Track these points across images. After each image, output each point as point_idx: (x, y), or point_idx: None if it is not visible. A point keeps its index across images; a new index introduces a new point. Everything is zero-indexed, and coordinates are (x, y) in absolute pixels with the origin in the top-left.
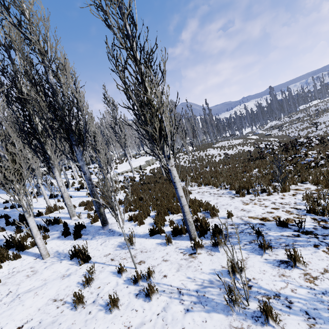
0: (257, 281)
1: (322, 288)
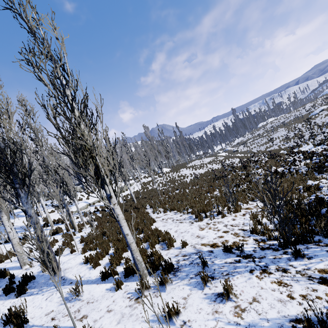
0: (191, 324)
1: (247, 322)
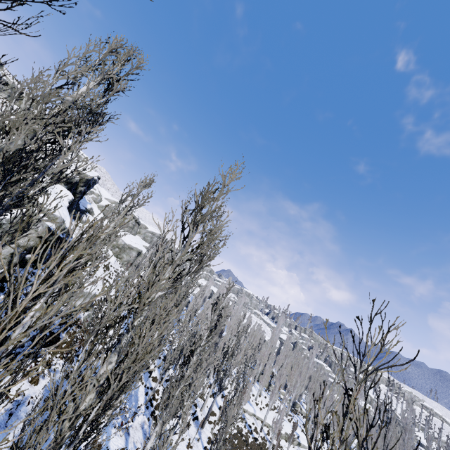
0: None
1: None
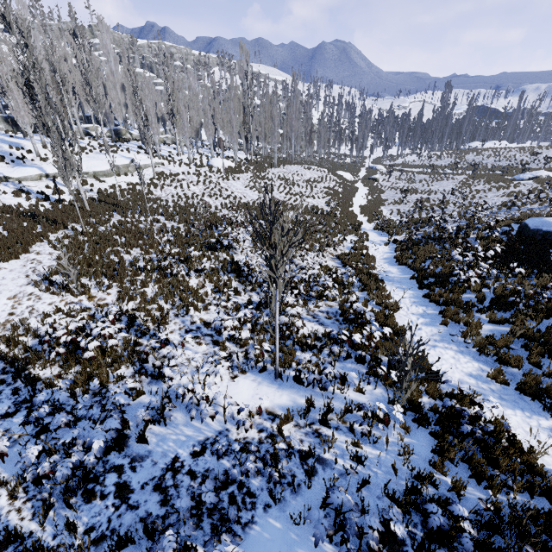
0: None
1: None
